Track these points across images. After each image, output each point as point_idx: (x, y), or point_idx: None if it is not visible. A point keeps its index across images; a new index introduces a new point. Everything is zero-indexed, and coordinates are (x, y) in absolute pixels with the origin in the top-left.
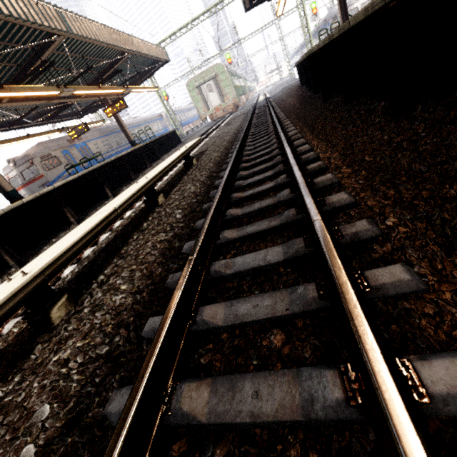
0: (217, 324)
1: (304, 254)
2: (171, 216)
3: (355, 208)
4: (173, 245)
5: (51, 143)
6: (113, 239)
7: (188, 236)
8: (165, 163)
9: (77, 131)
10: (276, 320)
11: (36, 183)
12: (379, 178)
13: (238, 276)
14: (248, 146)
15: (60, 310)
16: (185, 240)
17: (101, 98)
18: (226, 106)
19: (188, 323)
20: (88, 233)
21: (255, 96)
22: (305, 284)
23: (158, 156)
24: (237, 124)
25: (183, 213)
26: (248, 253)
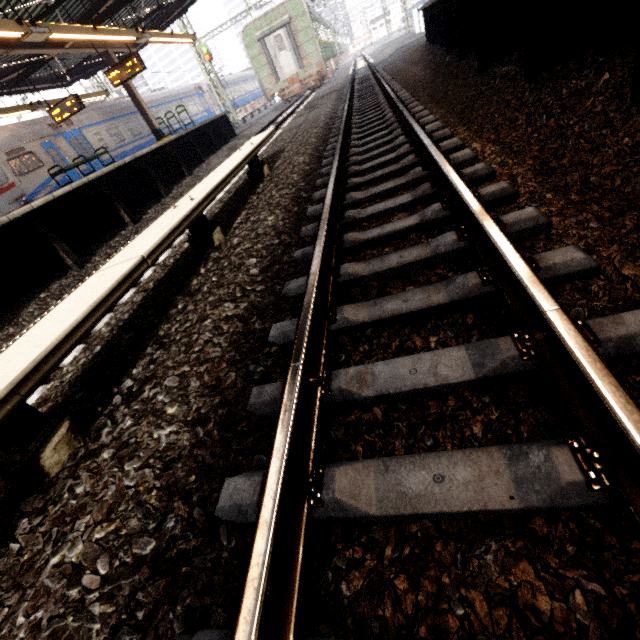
0: (366, 512)
1: (518, 371)
2: (239, 269)
3: (594, 277)
4: (250, 328)
5: (21, 129)
6: (142, 306)
7: (275, 310)
8: (220, 173)
9: (64, 109)
10: (488, 516)
11: (4, 196)
12: (633, 220)
13: (384, 401)
14: (355, 147)
15: (58, 452)
16: (270, 317)
17: (99, 51)
18: (306, 75)
19: (306, 504)
20: (98, 306)
21: (350, 62)
22: (547, 448)
23: (200, 158)
24: (328, 108)
25: (260, 266)
26: (393, 353)
